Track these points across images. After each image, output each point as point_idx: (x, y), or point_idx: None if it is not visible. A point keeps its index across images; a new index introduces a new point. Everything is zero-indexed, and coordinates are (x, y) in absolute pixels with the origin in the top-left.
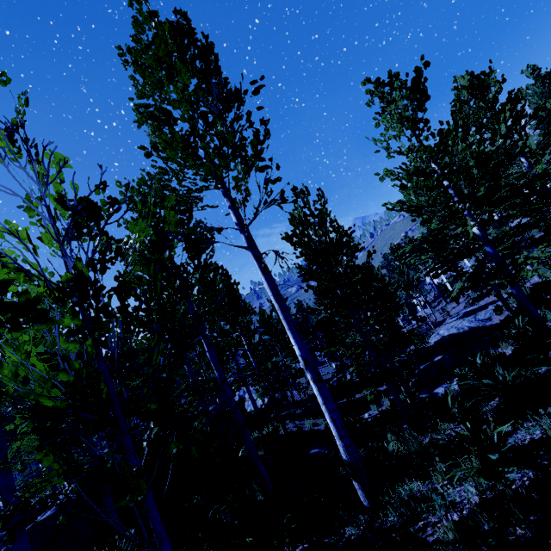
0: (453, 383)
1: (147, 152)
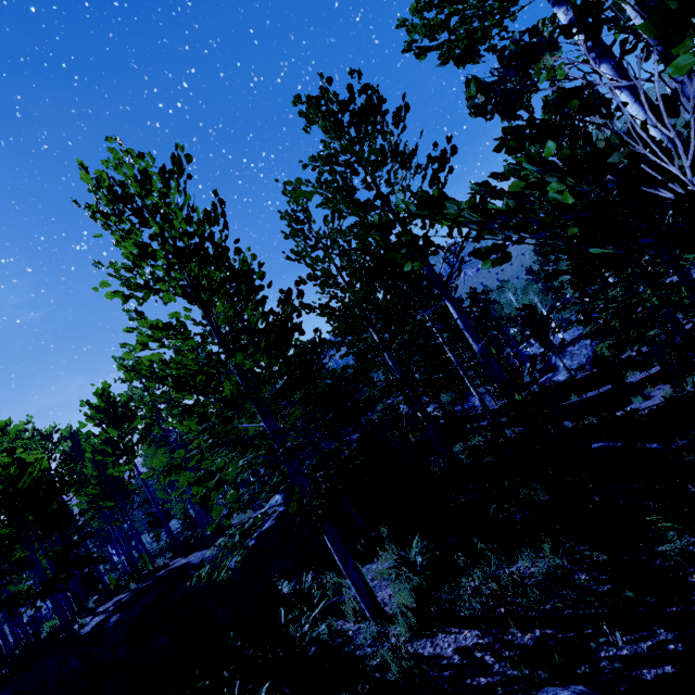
0: None
1: None
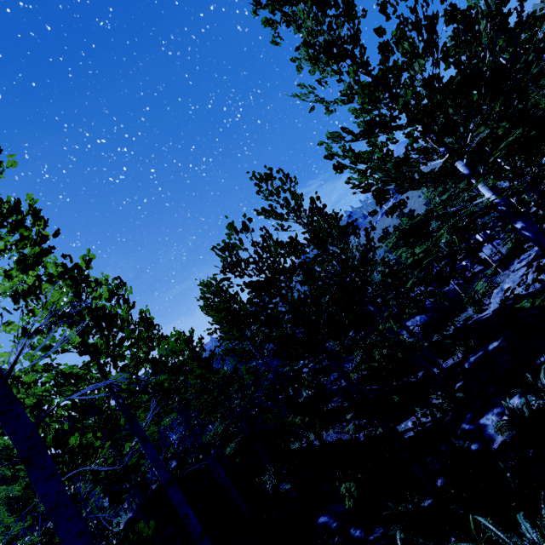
0: None
1: None
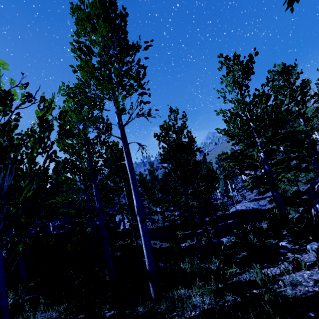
0: (232, 237)
1: (74, 70)
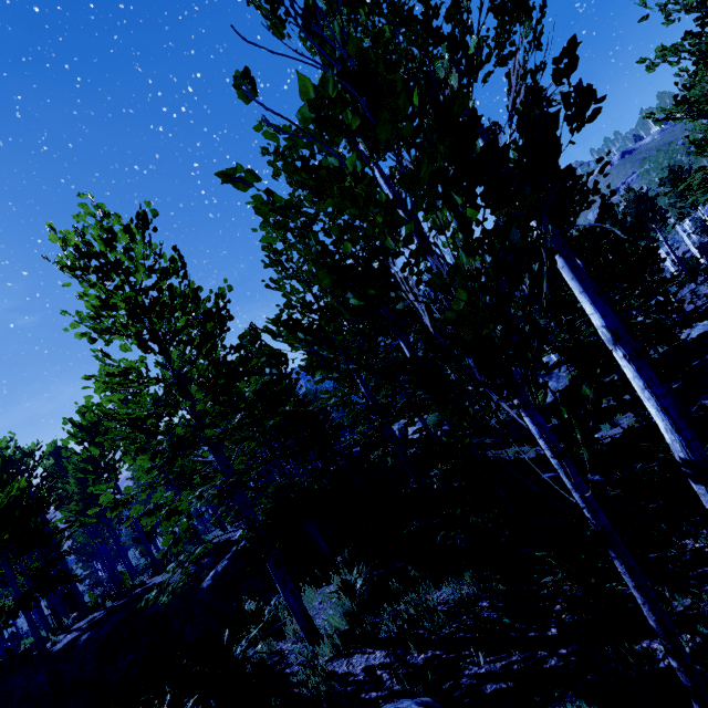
0: None
1: None
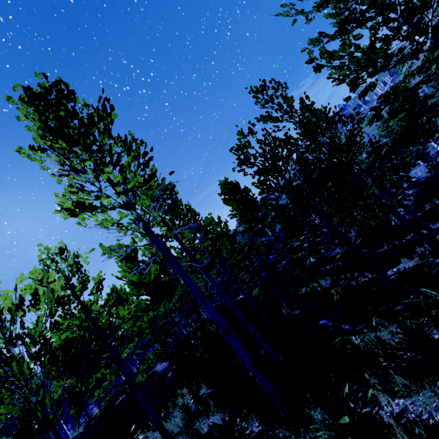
0: None
1: (78, 195)
